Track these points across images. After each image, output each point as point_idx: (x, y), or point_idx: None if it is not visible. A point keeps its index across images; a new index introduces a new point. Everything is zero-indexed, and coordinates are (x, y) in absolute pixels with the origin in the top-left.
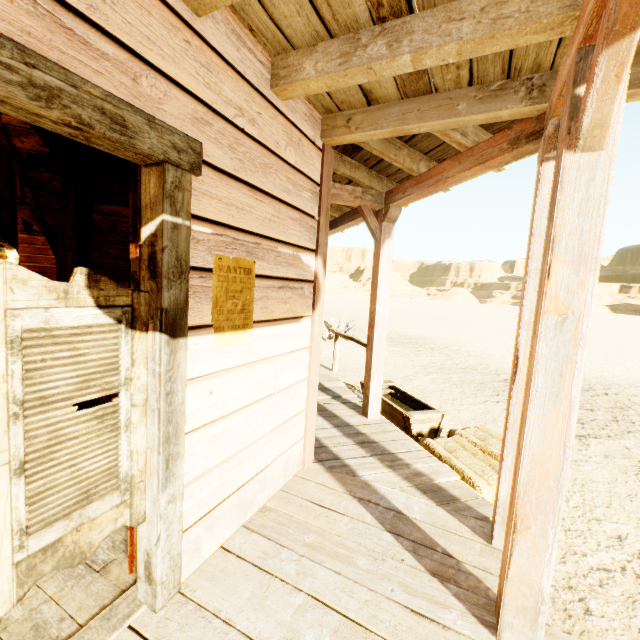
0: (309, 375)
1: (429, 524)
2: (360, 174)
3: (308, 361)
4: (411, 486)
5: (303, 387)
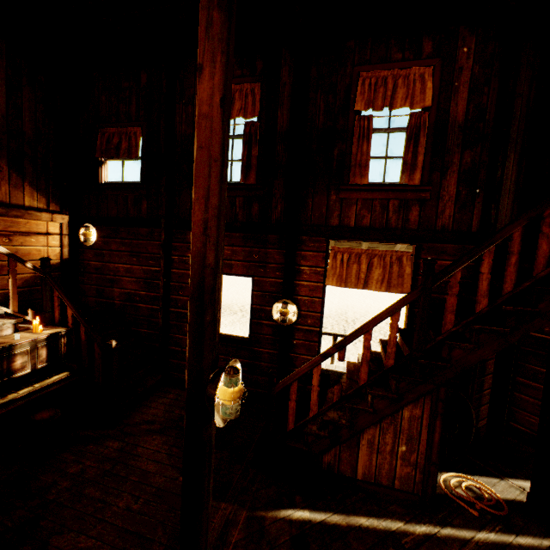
0: None
1: None
2: None
3: None
4: None
5: None
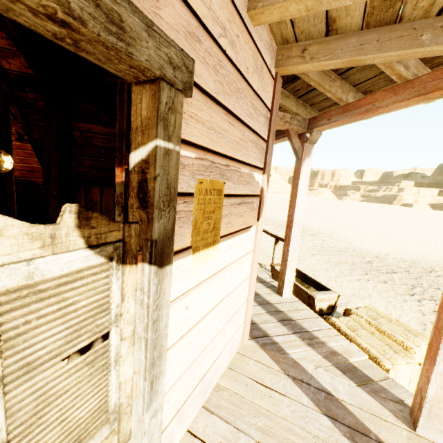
0: (251, 273)
1: (356, 407)
2: (289, 102)
3: (251, 261)
4: (331, 365)
5: (246, 283)
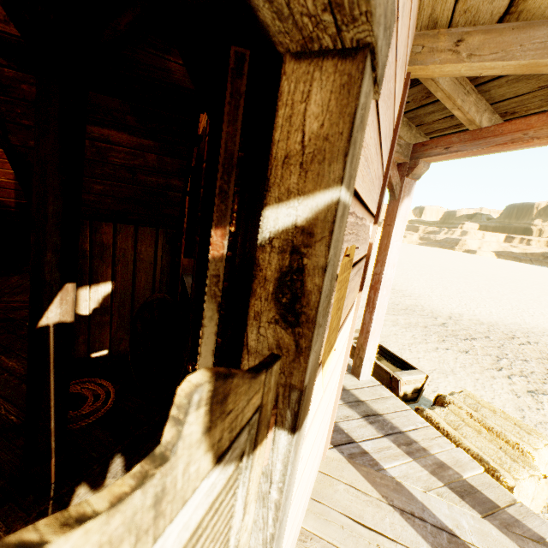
0: (345, 362)
1: None
2: None
3: (346, 347)
4: (444, 486)
5: (338, 377)
